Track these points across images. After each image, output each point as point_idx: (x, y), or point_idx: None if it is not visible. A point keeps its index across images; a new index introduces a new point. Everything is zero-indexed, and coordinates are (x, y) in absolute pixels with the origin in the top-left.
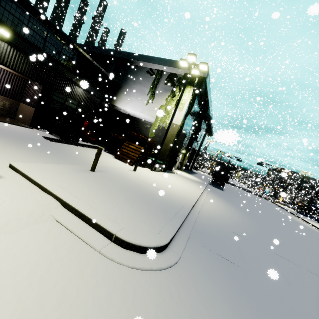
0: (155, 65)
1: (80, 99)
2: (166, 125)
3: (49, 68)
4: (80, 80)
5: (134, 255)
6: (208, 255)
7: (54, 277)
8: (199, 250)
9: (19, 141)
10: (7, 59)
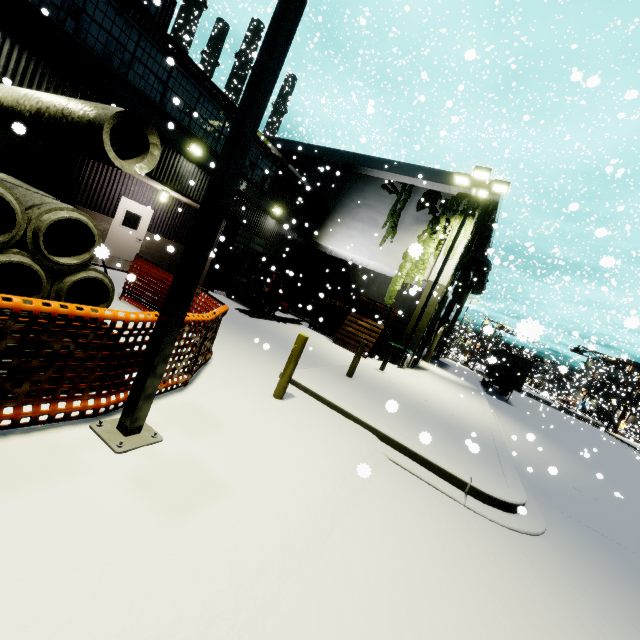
0: (402, 176)
1: (271, 237)
2: (417, 284)
3: (238, 192)
4: (275, 206)
5: (501, 513)
6: (572, 522)
7: (457, 529)
8: (557, 515)
9: (229, 323)
10: (192, 187)
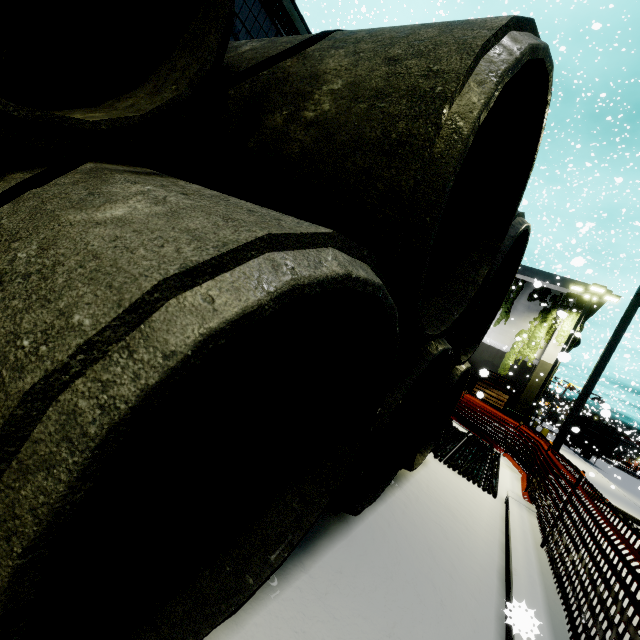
0: (517, 274)
1: None
2: (529, 361)
3: None
4: None
5: None
6: None
7: None
8: None
9: None
10: None
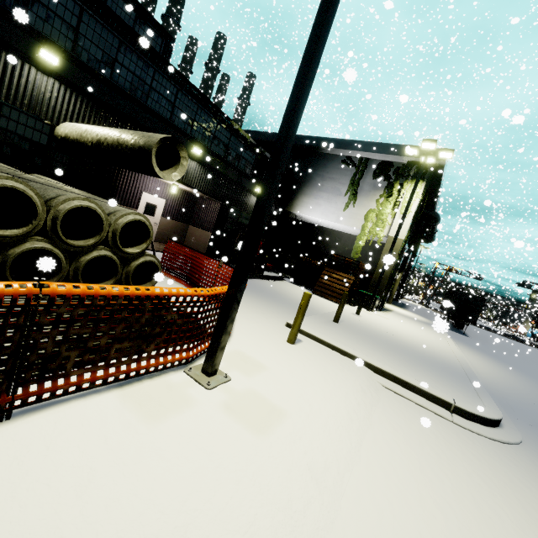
0: (358, 152)
1: None
2: (379, 240)
3: (228, 179)
4: (256, 187)
5: (483, 427)
6: None
7: (451, 440)
8: (528, 428)
9: None
10: (195, 179)
